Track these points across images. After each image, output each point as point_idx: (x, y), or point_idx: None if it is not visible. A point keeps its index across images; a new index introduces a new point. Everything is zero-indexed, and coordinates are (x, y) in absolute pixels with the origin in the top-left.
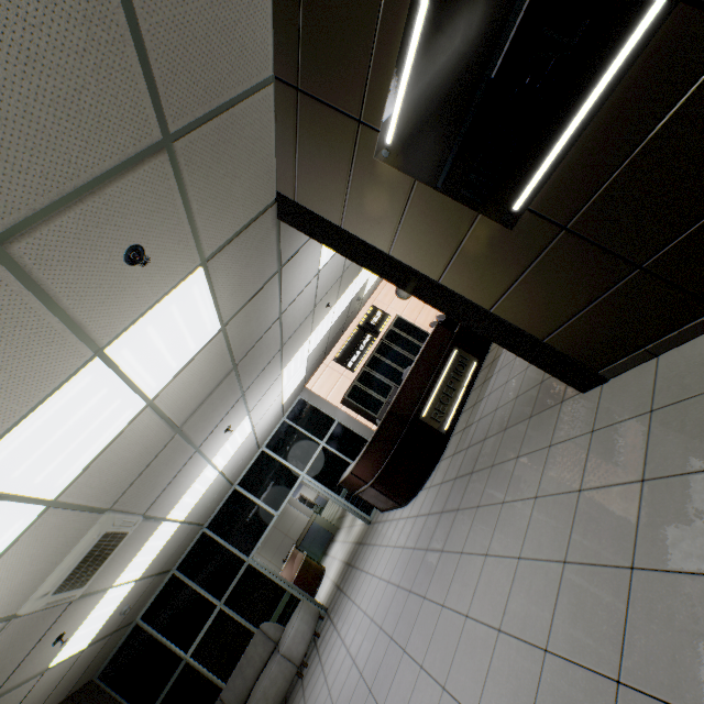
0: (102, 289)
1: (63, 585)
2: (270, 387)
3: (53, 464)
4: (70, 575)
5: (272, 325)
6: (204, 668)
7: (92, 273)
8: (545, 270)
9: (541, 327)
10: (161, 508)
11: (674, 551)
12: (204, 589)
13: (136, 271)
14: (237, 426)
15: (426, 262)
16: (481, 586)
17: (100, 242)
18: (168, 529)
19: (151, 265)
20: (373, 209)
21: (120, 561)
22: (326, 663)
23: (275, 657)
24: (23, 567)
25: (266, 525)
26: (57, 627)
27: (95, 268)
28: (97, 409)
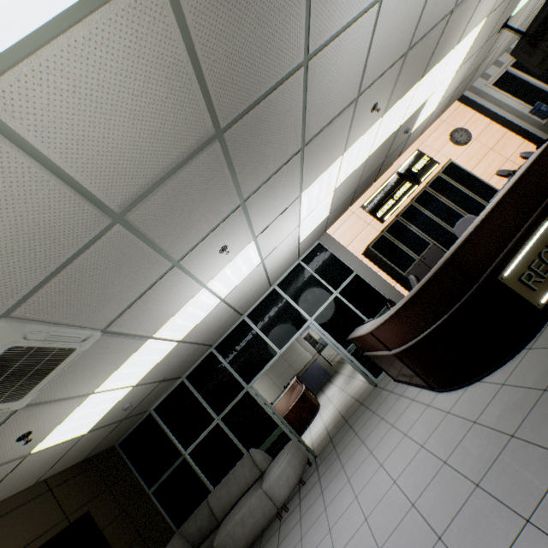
0: None
1: None
2: (283, 211)
3: None
4: None
5: (289, 76)
6: (197, 468)
7: None
8: None
9: None
10: (136, 326)
11: None
12: (205, 401)
13: None
14: (238, 249)
15: None
16: None
17: None
18: (161, 347)
19: None
20: None
21: (90, 373)
22: (305, 538)
23: (257, 490)
24: None
25: (268, 360)
26: (10, 429)
27: None
28: None
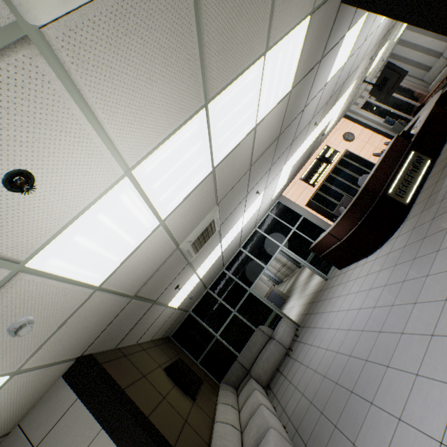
0: None
1: (194, 243)
2: (276, 175)
3: (225, 135)
4: (197, 238)
5: (298, 114)
6: (226, 343)
7: None
8: None
9: None
10: (223, 230)
11: None
12: (224, 301)
13: None
14: (258, 194)
15: None
16: None
17: None
18: (218, 252)
19: None
20: None
21: (203, 254)
22: (314, 342)
23: (272, 341)
24: (192, 210)
25: (259, 272)
26: (179, 277)
27: None
28: (247, 106)
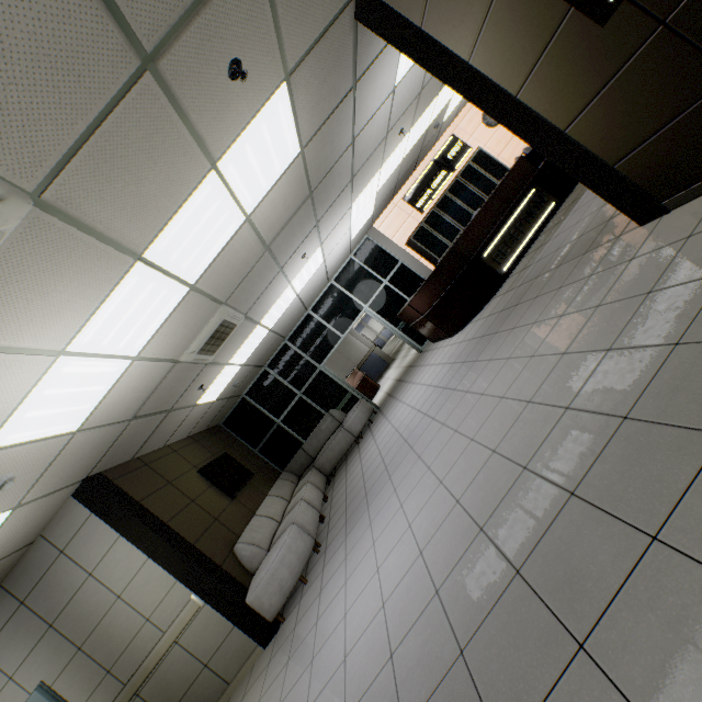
0: (214, 105)
1: (202, 350)
2: (339, 221)
3: (192, 257)
4: (205, 345)
5: (344, 152)
6: (290, 430)
7: (207, 89)
8: (631, 79)
9: (614, 151)
10: (256, 314)
11: (643, 336)
12: (287, 382)
13: (236, 87)
14: (311, 255)
15: (506, 72)
16: (498, 377)
17: (211, 57)
18: (261, 333)
19: (246, 81)
20: (457, 3)
21: (232, 347)
22: (376, 435)
23: (340, 429)
24: (180, 329)
25: (334, 344)
26: (200, 379)
27: (209, 84)
28: (215, 217)
